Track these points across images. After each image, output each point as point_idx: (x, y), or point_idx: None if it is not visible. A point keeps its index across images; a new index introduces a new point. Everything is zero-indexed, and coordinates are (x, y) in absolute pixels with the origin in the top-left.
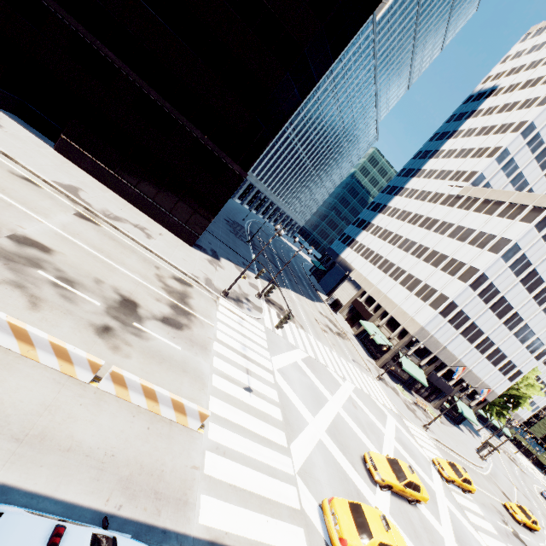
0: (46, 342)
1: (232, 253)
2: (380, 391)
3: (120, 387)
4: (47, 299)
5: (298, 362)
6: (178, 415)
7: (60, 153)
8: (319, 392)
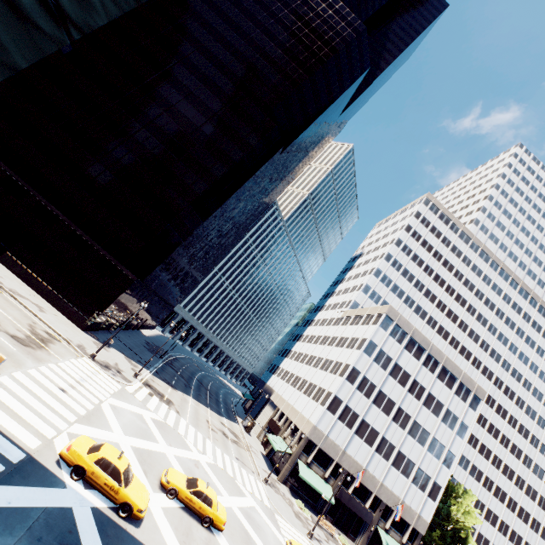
0: None
1: (130, 352)
2: (258, 487)
3: None
4: None
5: (144, 415)
6: None
7: (0, 261)
8: (151, 436)
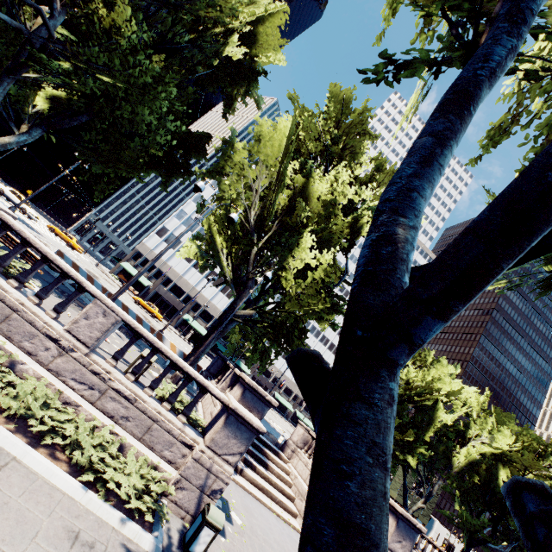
0: None
1: None
2: None
3: None
4: None
5: None
6: None
7: None
8: None
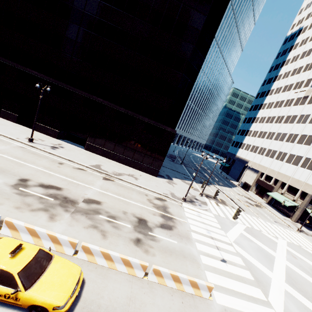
0: (119, 258)
1: (176, 173)
2: (304, 240)
3: (159, 277)
4: (108, 230)
5: (242, 232)
6: (195, 290)
7: (87, 150)
8: (266, 252)
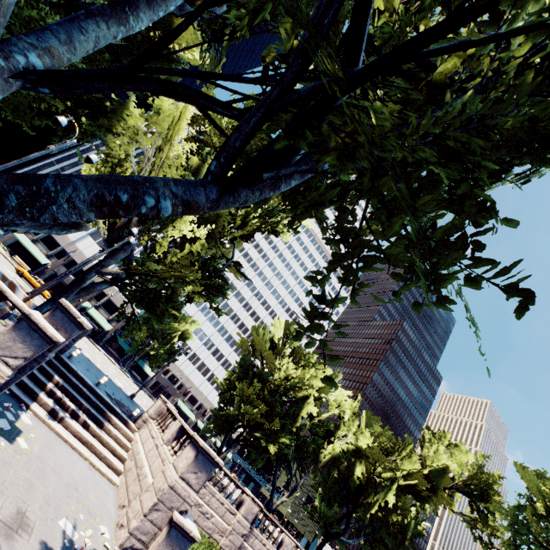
0: None
1: None
2: None
3: None
4: None
5: None
6: None
7: None
8: None
